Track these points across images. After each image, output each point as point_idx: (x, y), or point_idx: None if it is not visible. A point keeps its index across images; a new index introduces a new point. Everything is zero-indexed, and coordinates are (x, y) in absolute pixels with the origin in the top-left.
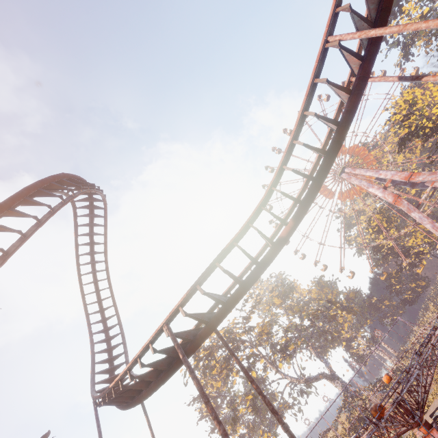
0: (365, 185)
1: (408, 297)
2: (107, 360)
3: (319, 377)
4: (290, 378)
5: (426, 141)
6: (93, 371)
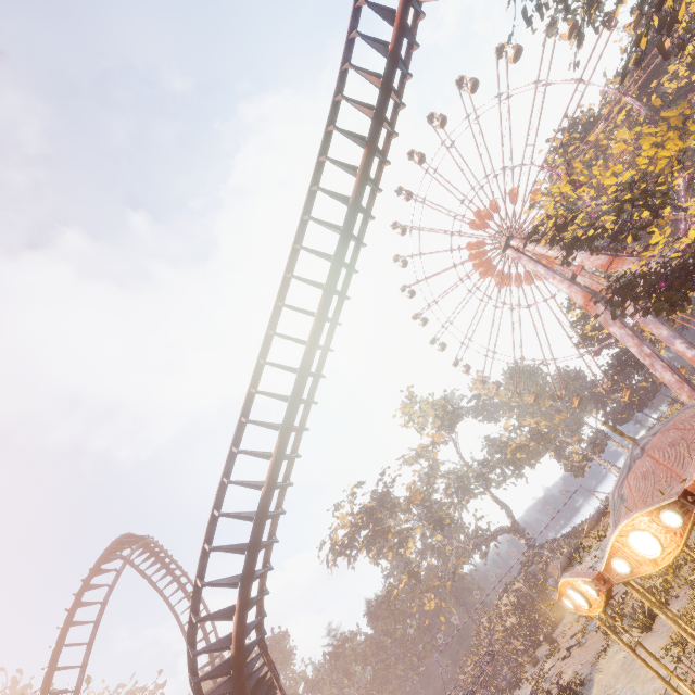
0: (542, 274)
1: (636, 400)
2: (207, 664)
3: (491, 539)
4: (456, 543)
5: (611, 240)
6: None
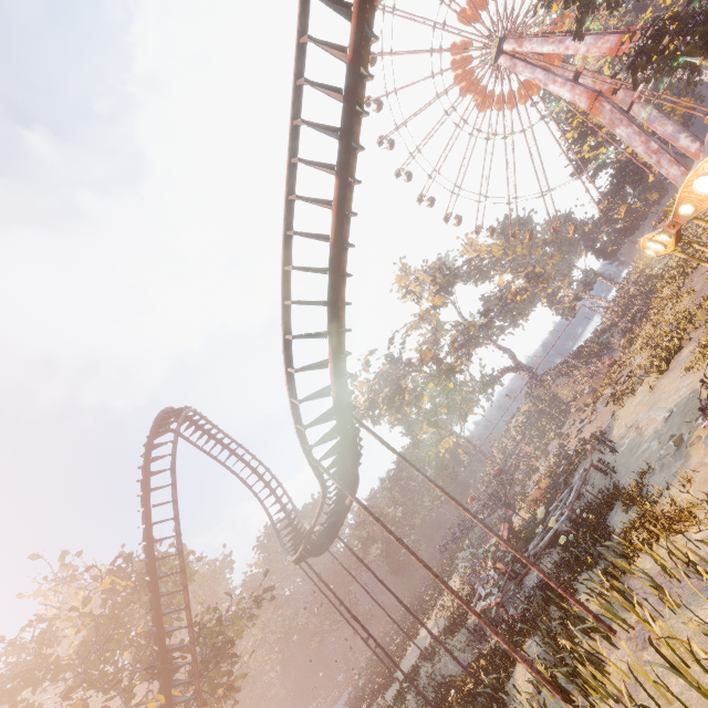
0: (542, 80)
1: (629, 224)
2: (275, 502)
3: (498, 378)
4: (466, 389)
5: None
6: (270, 517)
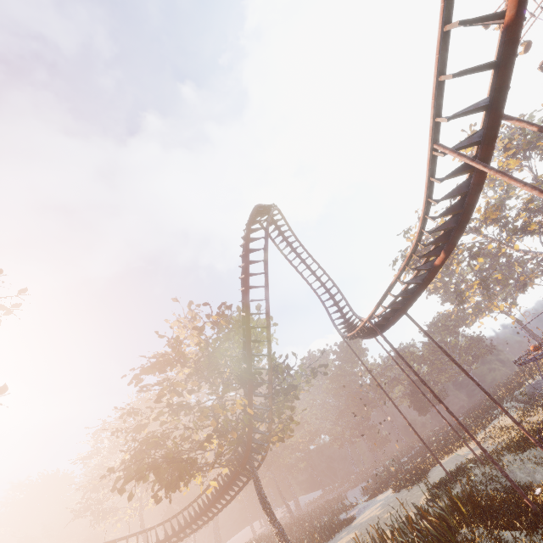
0: None
1: None
2: (333, 305)
3: None
4: (534, 254)
5: None
6: (329, 314)
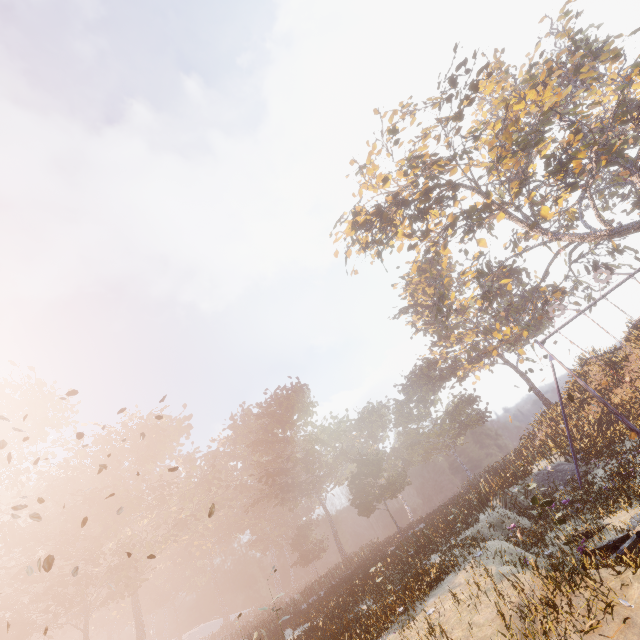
0: None
1: None
2: None
3: None
4: (569, 237)
5: None
6: None
